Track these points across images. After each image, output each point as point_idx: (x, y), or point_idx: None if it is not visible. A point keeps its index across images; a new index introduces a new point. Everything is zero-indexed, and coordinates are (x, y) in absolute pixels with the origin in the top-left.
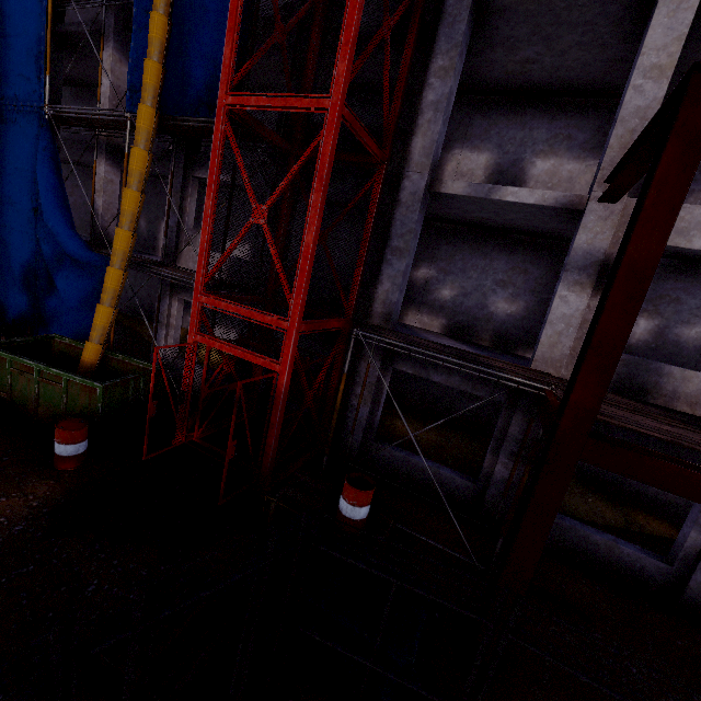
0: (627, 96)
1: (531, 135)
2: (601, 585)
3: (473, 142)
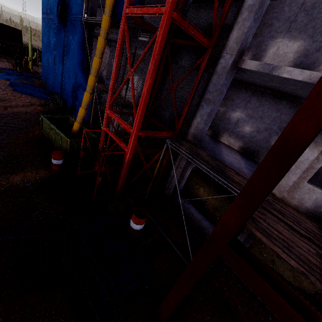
0: None
1: None
2: (266, 318)
3: (293, 34)
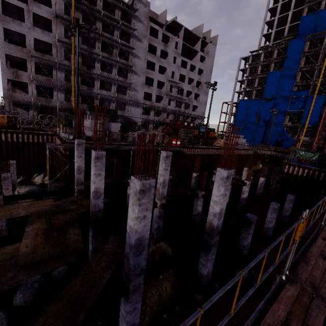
0: None
1: None
2: None
3: None
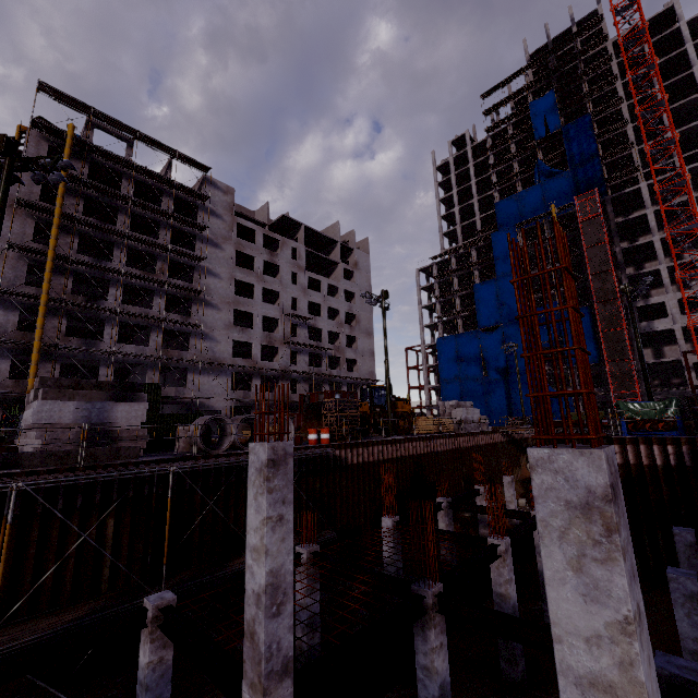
0: (678, 343)
1: (659, 343)
2: None
3: (644, 347)
